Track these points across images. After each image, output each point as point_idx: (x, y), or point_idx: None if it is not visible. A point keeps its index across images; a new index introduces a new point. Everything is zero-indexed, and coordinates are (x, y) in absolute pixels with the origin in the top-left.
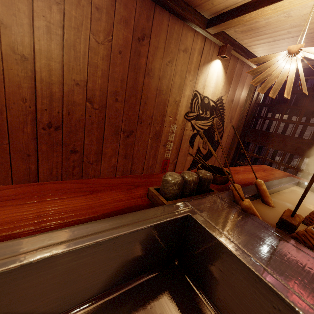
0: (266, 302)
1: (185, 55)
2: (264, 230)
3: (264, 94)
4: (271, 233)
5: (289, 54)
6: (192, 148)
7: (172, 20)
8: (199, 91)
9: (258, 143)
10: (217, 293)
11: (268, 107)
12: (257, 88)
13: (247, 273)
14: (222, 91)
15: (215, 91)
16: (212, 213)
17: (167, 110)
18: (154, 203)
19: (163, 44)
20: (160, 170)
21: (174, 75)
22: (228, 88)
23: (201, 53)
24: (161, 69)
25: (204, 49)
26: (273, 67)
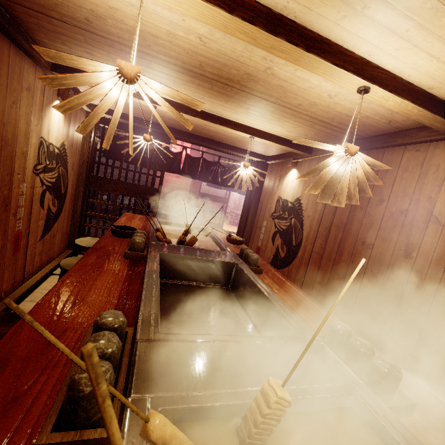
0: (195, 263)
1: (28, 94)
2: (180, 247)
3: (98, 138)
4: (182, 247)
5: (145, 139)
6: (43, 209)
7: (13, 51)
8: (45, 137)
9: (105, 190)
10: (179, 275)
11: (107, 154)
12: (93, 133)
13: (189, 259)
14: (63, 135)
15: (58, 137)
16: (163, 249)
17: (14, 166)
18: (134, 258)
19: (5, 80)
20: (12, 251)
21: (20, 119)
22: (68, 132)
23: (44, 93)
24: (5, 112)
25: (45, 88)
26: (136, 144)
